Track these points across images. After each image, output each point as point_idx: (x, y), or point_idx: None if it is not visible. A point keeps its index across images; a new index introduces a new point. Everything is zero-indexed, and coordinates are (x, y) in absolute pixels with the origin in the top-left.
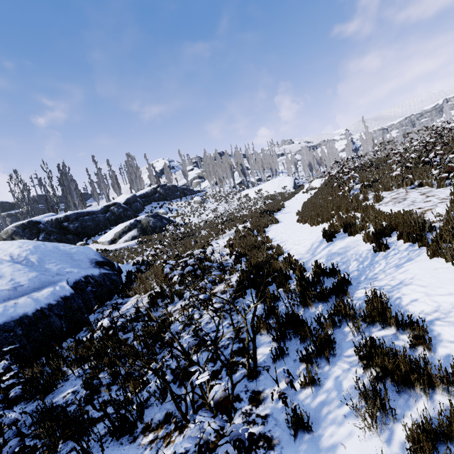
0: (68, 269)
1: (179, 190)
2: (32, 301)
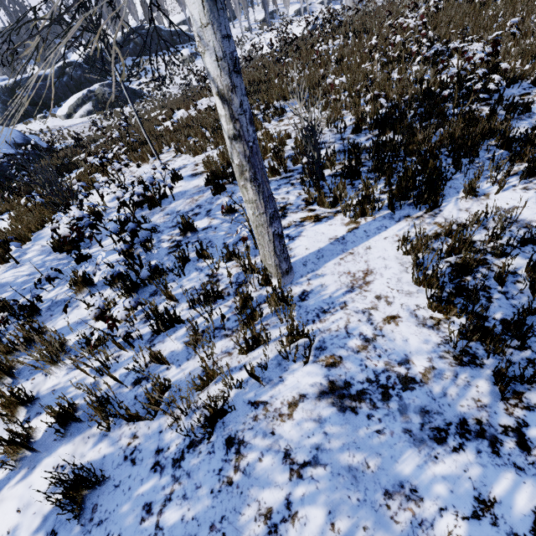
0: None
1: (164, 36)
2: None
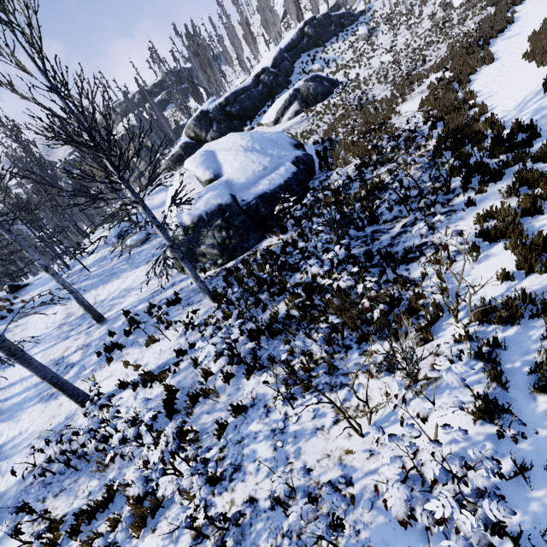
0: (282, 153)
1: (334, 21)
2: (279, 176)
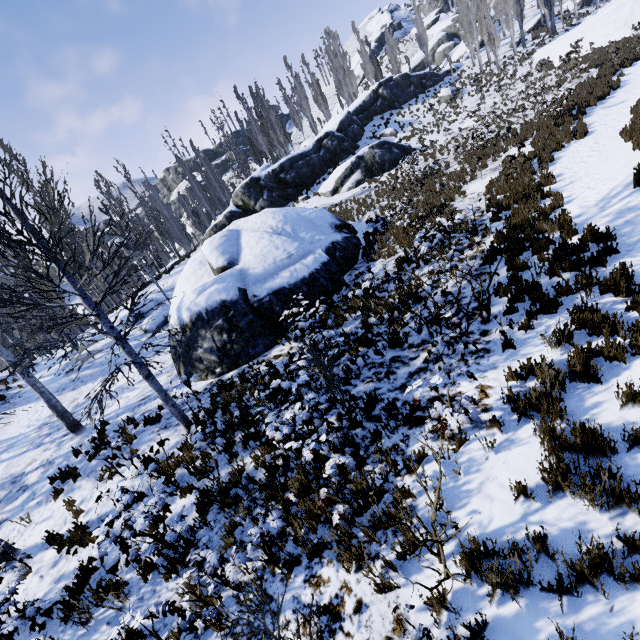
0: (317, 237)
1: (413, 82)
2: (304, 267)
